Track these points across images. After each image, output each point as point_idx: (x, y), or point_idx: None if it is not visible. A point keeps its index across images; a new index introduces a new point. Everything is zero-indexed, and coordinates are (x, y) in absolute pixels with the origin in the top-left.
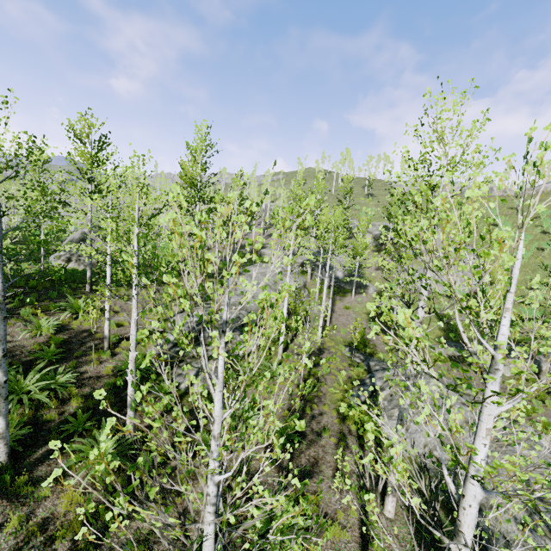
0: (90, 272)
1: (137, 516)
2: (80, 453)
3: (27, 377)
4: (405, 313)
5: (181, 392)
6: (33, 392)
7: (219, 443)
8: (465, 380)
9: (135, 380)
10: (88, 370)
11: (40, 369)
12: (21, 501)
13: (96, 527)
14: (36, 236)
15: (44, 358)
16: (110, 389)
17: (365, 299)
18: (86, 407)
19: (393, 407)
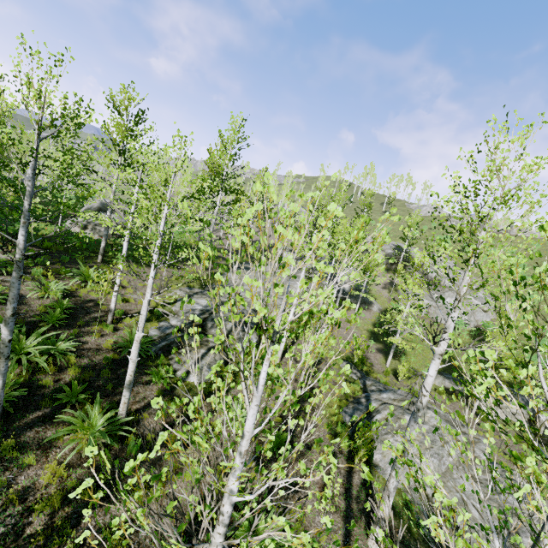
0: (105, 243)
1: (165, 546)
2: (70, 425)
3: (29, 338)
4: (477, 357)
5: (177, 379)
6: (32, 354)
7: (244, 461)
8: (459, 416)
9: (168, 378)
10: (88, 341)
11: (42, 332)
12: (4, 465)
13: (75, 505)
14: (58, 198)
15: (48, 321)
16: (108, 364)
17: (368, 315)
18: (82, 379)
19: (386, 432)
